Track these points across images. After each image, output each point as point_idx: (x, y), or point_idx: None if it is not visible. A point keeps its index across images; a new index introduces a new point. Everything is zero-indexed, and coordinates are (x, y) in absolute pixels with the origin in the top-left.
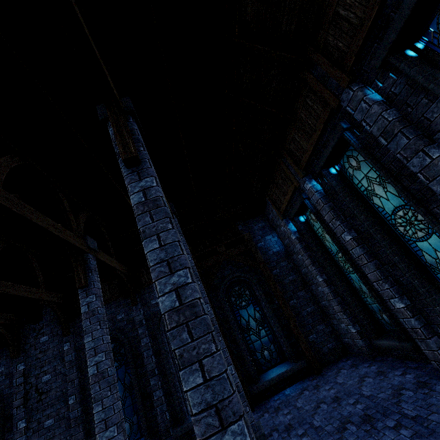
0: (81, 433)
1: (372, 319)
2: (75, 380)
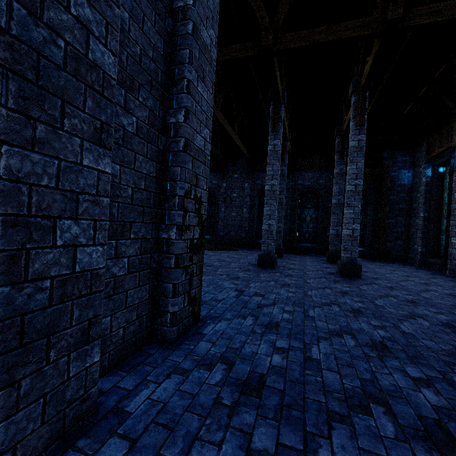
0: (247, 225)
1: (436, 248)
2: (248, 202)
